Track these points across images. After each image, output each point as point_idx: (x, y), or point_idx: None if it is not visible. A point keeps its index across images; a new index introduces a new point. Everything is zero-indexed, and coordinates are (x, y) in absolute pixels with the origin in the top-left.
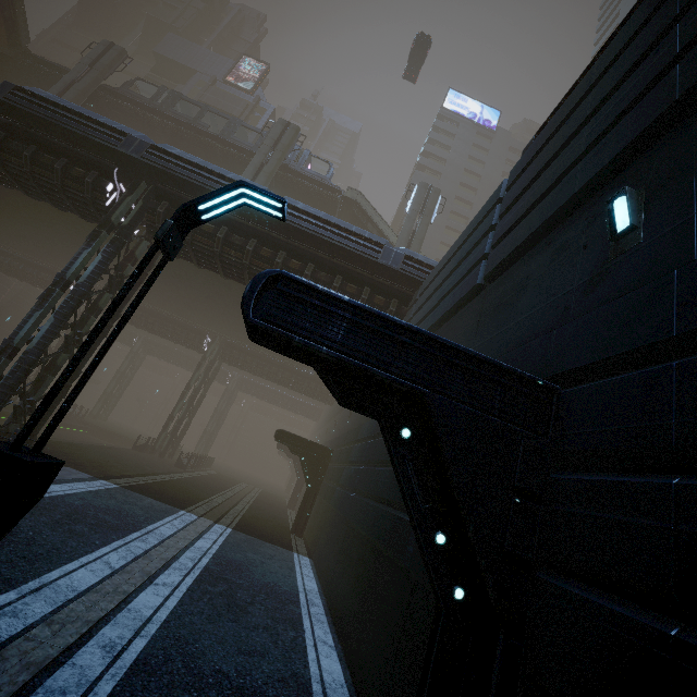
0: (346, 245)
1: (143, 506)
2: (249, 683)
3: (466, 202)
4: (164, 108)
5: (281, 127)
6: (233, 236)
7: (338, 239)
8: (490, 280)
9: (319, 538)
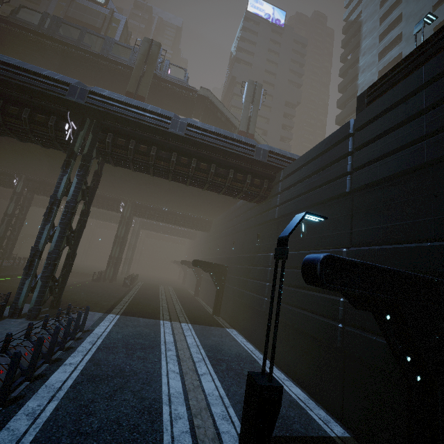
0: (233, 149)
1: (144, 326)
2: (282, 413)
3: (270, 84)
4: (51, 32)
5: (147, 45)
6: (161, 152)
7: (228, 146)
8: (357, 191)
9: (237, 318)
